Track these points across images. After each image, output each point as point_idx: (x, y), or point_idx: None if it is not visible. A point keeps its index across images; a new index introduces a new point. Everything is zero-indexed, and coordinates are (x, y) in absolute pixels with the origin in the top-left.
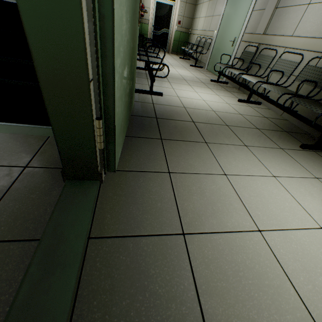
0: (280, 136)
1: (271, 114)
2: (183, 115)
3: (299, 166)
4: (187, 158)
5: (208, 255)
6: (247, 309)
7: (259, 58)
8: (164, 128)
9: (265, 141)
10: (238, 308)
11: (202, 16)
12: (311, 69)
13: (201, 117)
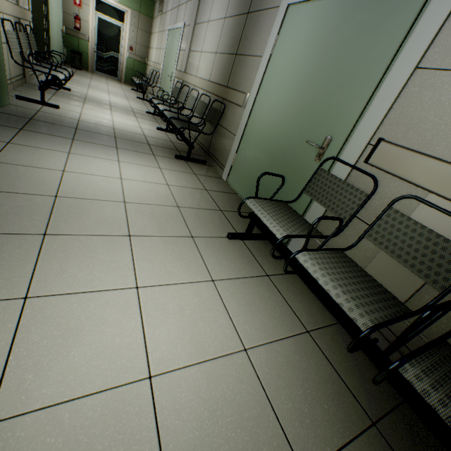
0: (167, 151)
1: (183, 142)
2: (70, 124)
3: (154, 163)
4: (39, 141)
5: (4, 169)
6: (13, 182)
7: (182, 93)
8: (34, 125)
9: (144, 150)
10: (6, 181)
11: (155, 47)
12: (200, 103)
13: (91, 128)
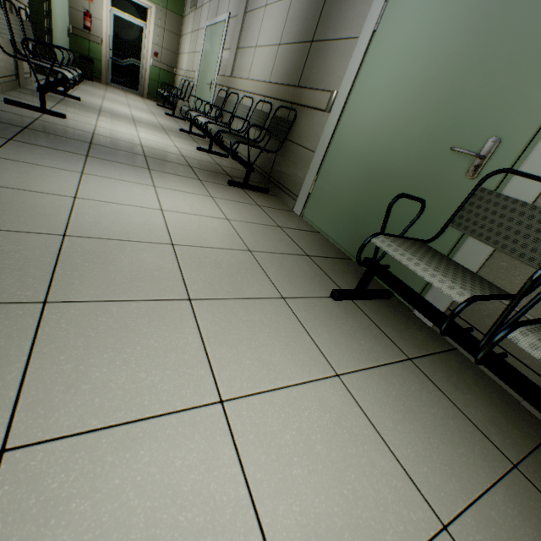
0: (216, 175)
1: (232, 166)
2: (81, 137)
3: (202, 189)
4: (37, 156)
5: None
6: None
7: (228, 104)
8: (29, 136)
9: (186, 173)
10: None
11: (186, 51)
12: (257, 113)
13: (111, 144)
